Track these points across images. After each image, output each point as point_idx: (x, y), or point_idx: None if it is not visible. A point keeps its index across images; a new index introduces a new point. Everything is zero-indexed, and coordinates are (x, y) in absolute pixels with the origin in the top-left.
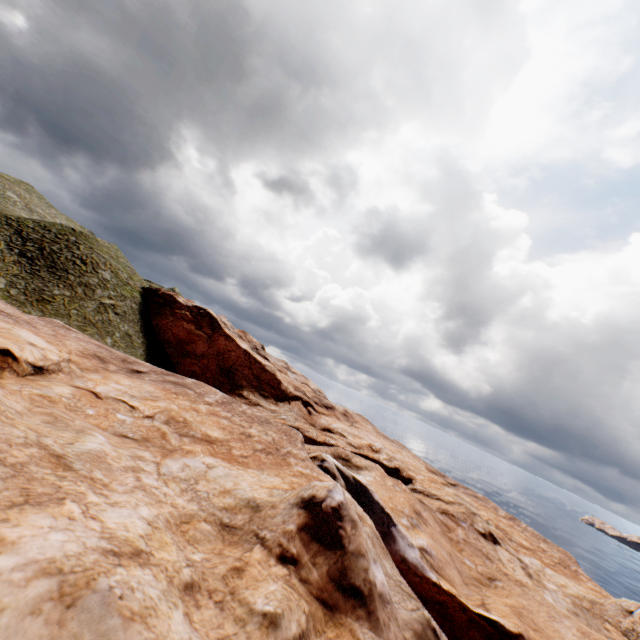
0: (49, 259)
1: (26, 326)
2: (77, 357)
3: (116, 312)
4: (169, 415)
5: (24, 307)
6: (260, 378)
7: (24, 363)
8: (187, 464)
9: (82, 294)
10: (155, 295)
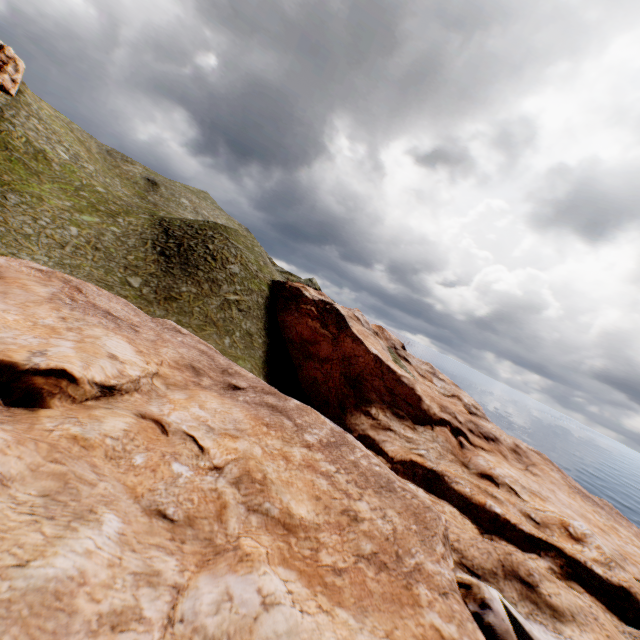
0: (183, 256)
1: (125, 331)
2: (168, 369)
3: (239, 308)
4: (244, 467)
5: (150, 306)
6: (393, 392)
7: (87, 384)
8: (230, 592)
9: (208, 290)
10: (282, 288)
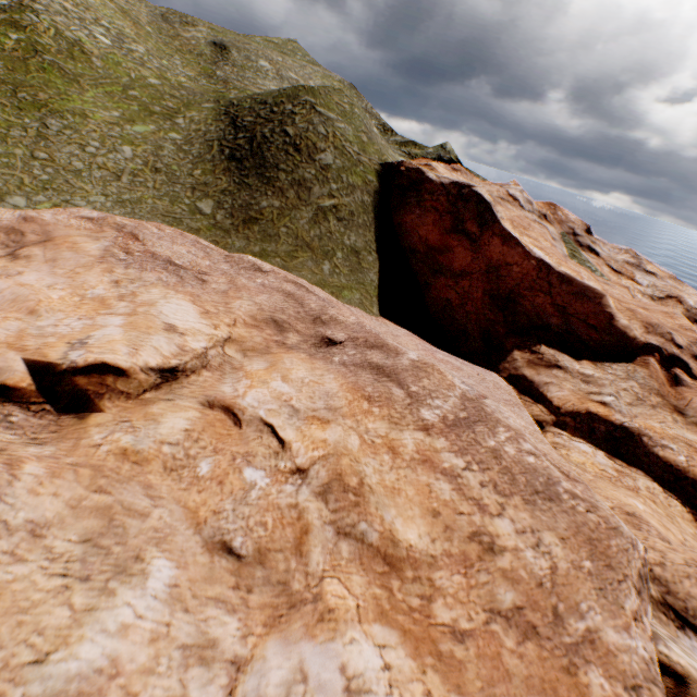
0: (257, 155)
1: (189, 286)
2: (243, 329)
3: (338, 218)
4: (334, 468)
5: (227, 237)
6: (566, 311)
7: (140, 373)
8: (304, 668)
9: (294, 200)
10: (395, 174)
